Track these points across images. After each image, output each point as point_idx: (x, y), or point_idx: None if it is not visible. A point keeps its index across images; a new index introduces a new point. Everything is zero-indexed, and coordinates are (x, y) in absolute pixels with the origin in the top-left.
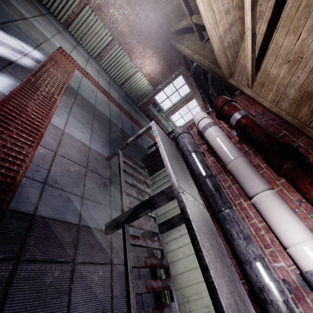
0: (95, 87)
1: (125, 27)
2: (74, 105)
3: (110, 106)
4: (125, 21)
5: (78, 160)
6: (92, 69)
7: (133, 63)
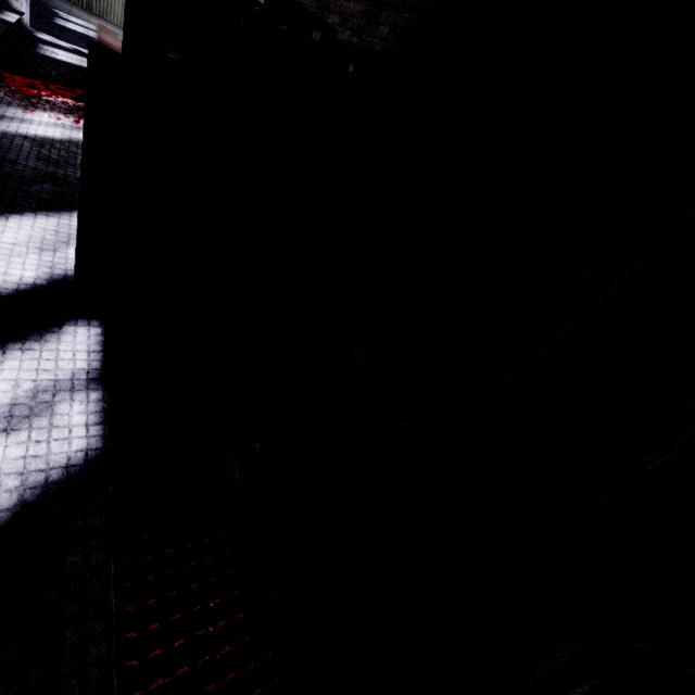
0: None
1: None
2: None
3: None
4: None
5: None
6: None
7: None
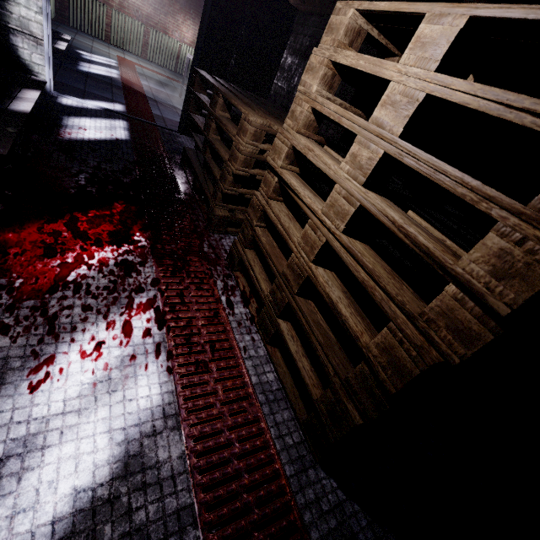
0: (154, 73)
1: (148, 8)
2: (147, 79)
3: (172, 82)
4: (146, 3)
5: (163, 95)
6: (145, 64)
7: (172, 39)
